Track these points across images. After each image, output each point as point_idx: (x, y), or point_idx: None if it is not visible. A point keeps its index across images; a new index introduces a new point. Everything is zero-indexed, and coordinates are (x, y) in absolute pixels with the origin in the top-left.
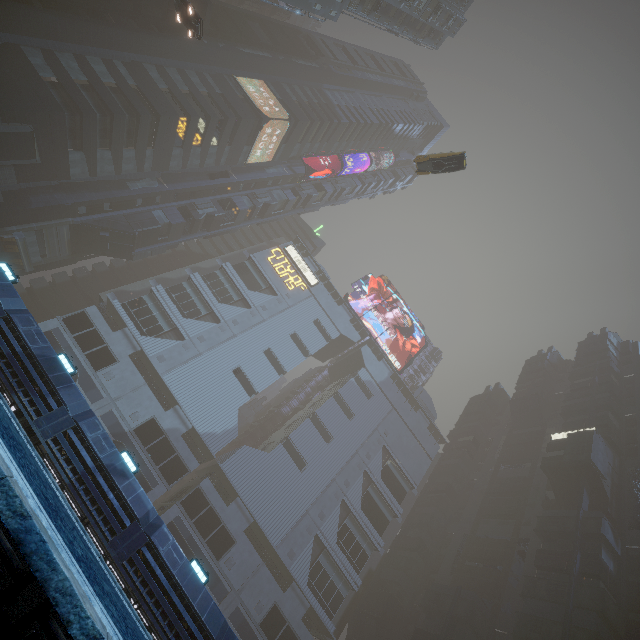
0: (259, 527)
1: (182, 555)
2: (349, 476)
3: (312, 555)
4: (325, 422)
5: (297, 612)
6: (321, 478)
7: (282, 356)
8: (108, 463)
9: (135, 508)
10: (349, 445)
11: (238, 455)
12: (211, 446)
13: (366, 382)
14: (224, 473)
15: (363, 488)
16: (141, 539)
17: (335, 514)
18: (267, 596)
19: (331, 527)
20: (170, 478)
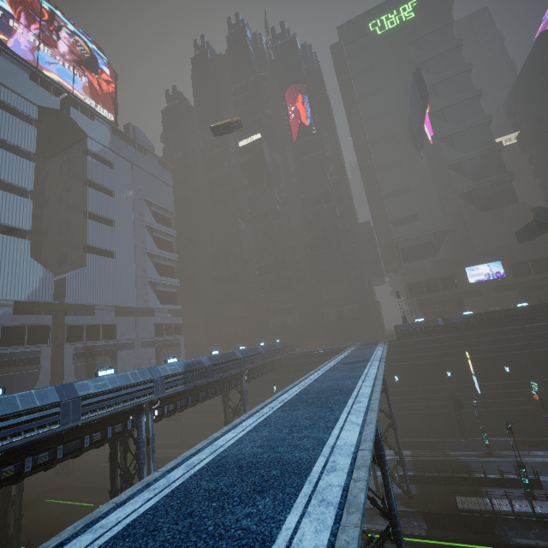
0: (121, 307)
1: (216, 356)
2: (141, 237)
3: (153, 291)
4: (101, 213)
5: (165, 317)
6: (128, 252)
7: (10, 176)
8: (183, 369)
9: (201, 365)
10: (127, 217)
11: (69, 286)
12: (44, 299)
13: (100, 153)
14: (74, 304)
15: (151, 236)
16: (211, 368)
17: (149, 264)
18: (149, 325)
19: (152, 271)
20: (43, 340)
